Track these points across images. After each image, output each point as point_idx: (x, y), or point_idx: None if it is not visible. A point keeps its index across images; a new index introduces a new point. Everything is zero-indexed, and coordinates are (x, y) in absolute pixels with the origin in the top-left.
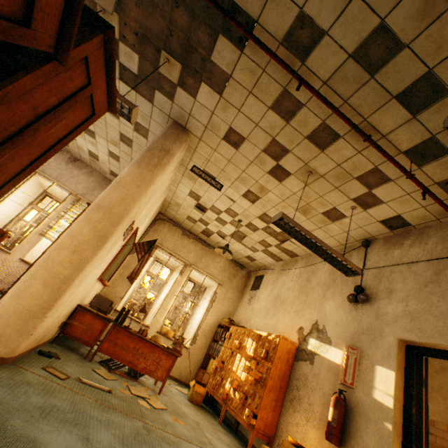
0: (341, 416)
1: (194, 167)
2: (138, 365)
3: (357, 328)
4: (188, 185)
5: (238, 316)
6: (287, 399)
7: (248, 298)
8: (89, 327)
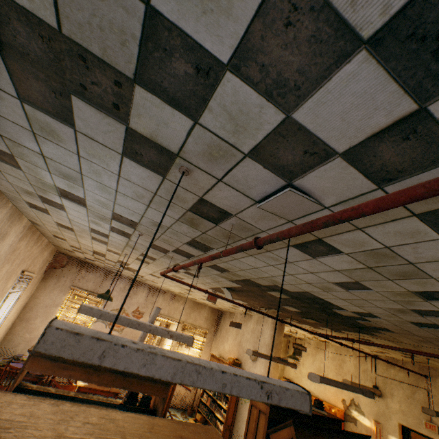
0: None
1: (293, 344)
2: None
3: (377, 411)
4: None
5: (289, 373)
6: None
7: (294, 360)
8: None
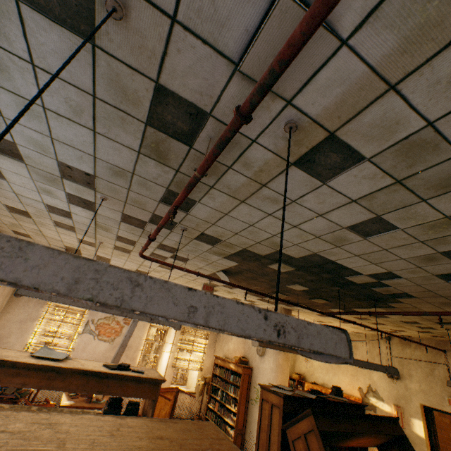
0: None
1: None
2: None
3: (397, 394)
4: None
5: (300, 368)
6: None
7: None
8: None
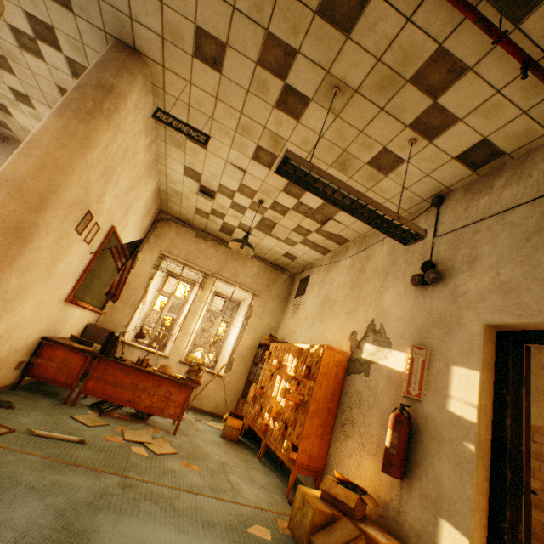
0: (403, 440)
1: (158, 112)
2: (140, 403)
3: (426, 320)
4: (179, 159)
5: (282, 332)
6: (338, 423)
7: (293, 308)
8: (64, 364)
